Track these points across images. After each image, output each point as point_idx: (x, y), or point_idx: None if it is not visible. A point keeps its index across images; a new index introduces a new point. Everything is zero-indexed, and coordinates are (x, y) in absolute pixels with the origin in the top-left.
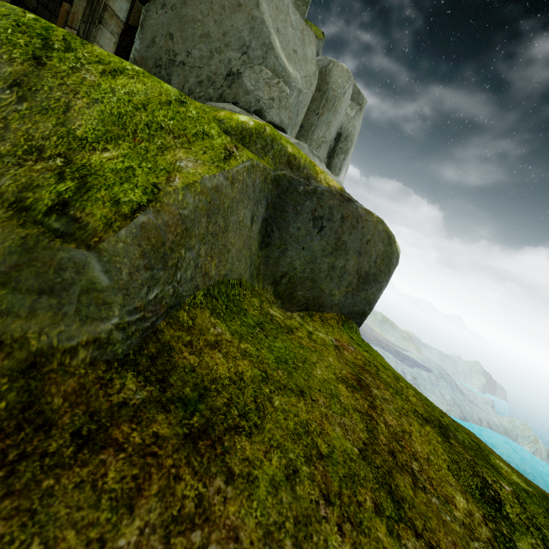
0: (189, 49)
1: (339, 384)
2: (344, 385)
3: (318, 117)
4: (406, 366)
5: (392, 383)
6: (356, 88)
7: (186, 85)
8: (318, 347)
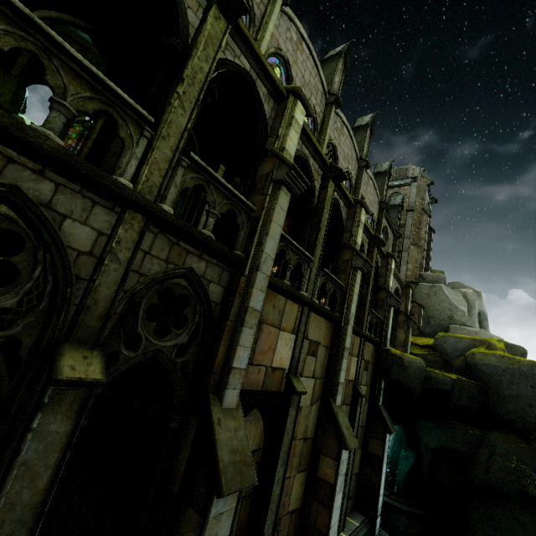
0: (432, 313)
1: None
2: None
3: (470, 312)
4: None
5: None
6: (473, 290)
7: (436, 322)
8: None
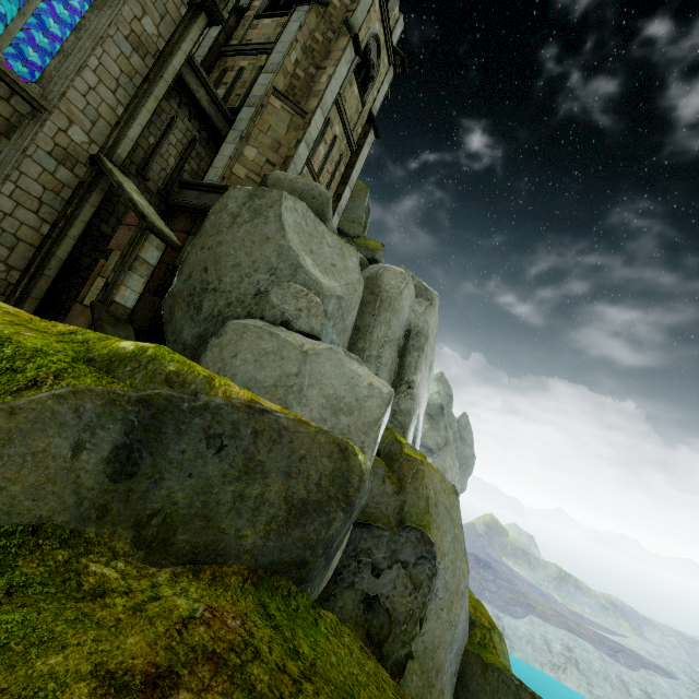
0: (221, 277)
1: (82, 681)
2: (96, 683)
3: (375, 317)
4: (623, 667)
5: (268, 681)
6: (422, 286)
7: (216, 308)
8: (130, 620)
